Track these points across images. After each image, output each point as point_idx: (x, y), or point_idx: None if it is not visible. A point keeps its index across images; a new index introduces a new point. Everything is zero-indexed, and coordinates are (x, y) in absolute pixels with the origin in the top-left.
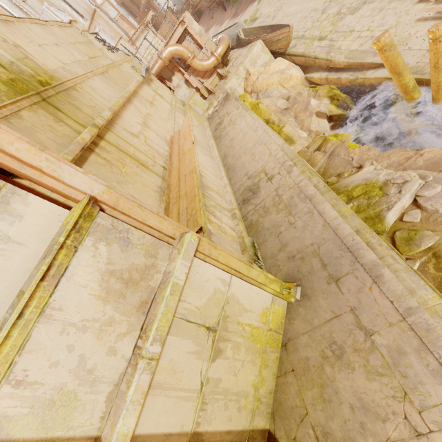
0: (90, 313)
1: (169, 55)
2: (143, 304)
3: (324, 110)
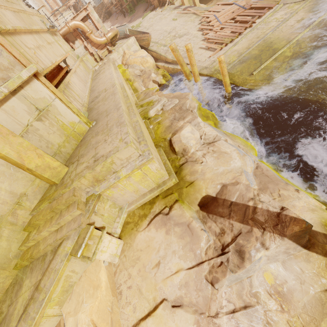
0: None
1: (74, 26)
2: (3, 79)
3: (158, 81)
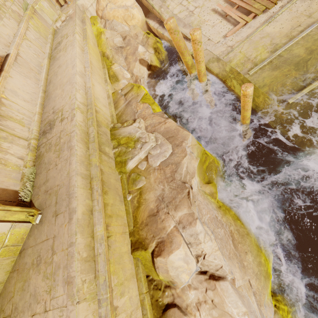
0: None
1: None
2: None
3: (148, 59)
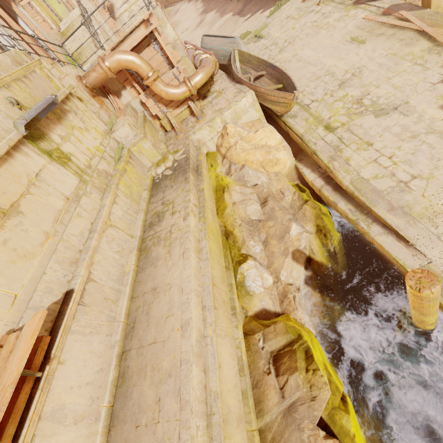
0: None
1: (116, 65)
2: None
3: (305, 246)
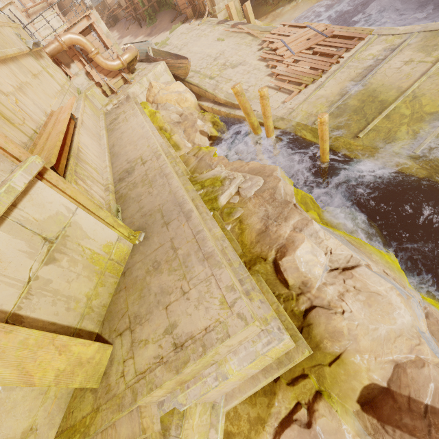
0: None
1: (69, 41)
2: None
3: (207, 131)
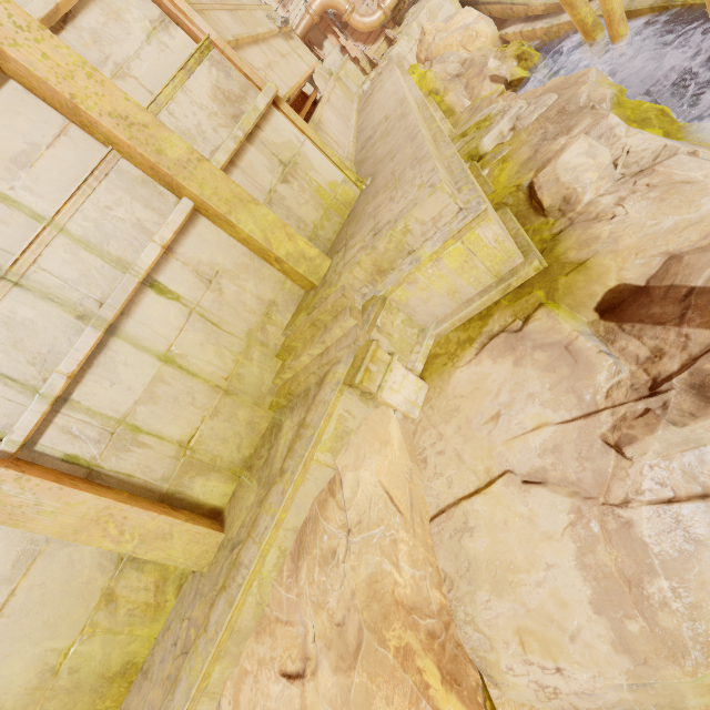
0: (205, 103)
1: (320, 8)
2: (236, 117)
3: (505, 75)
